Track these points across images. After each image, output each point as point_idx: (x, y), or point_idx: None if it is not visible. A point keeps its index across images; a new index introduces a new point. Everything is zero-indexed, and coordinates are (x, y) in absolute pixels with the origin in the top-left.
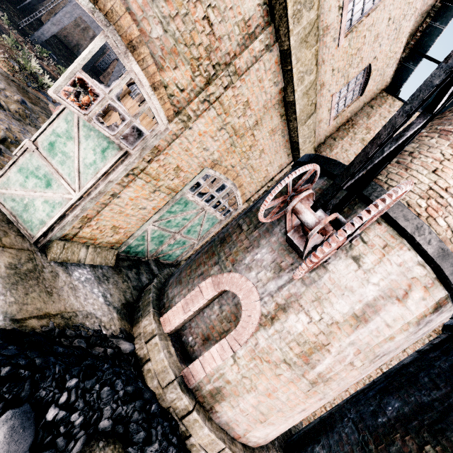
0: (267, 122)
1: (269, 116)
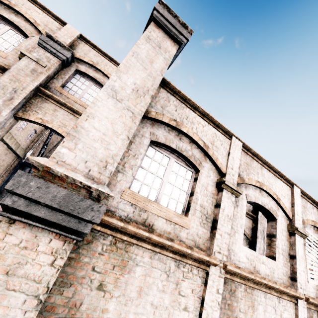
0: (3, 153)
1: (3, 152)
